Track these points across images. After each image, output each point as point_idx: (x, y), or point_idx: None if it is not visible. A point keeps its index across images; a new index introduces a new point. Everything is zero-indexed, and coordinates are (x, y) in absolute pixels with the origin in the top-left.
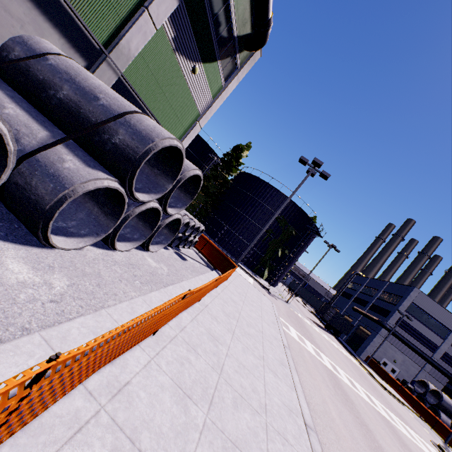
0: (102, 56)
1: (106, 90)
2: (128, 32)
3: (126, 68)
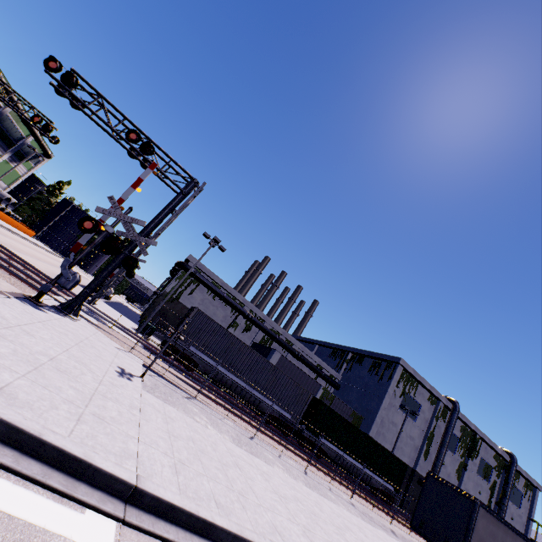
0: None
1: None
2: None
3: None
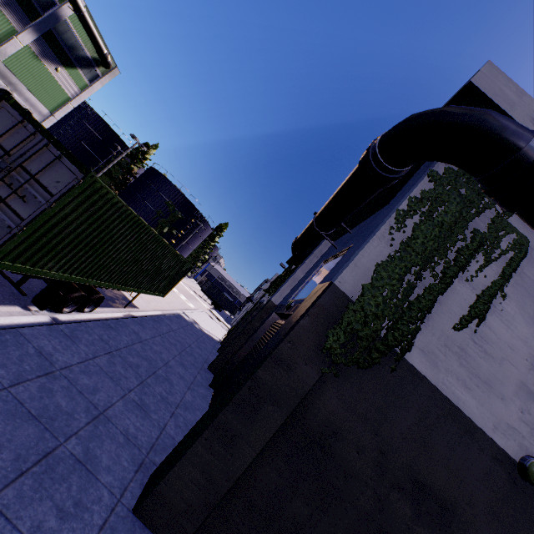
0: None
1: None
2: (5, 45)
3: (6, 60)
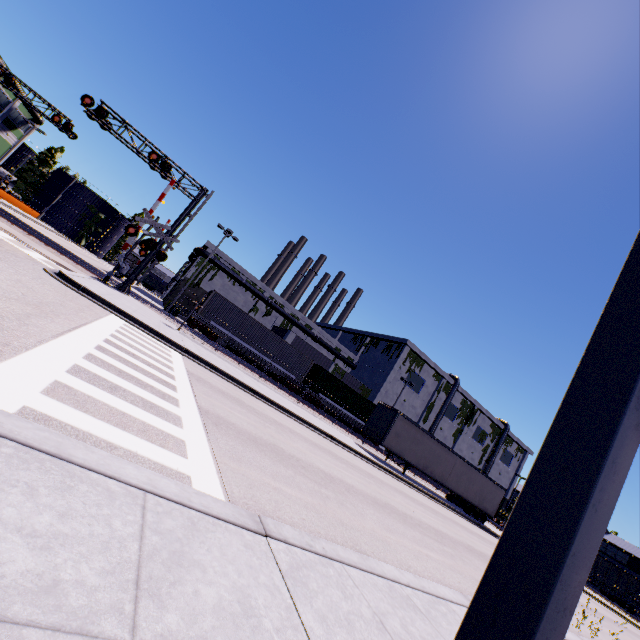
0: None
1: None
2: None
3: None
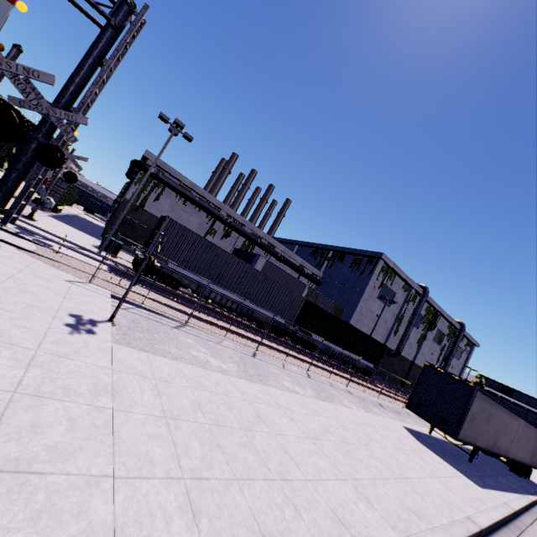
0: None
1: None
2: None
3: None
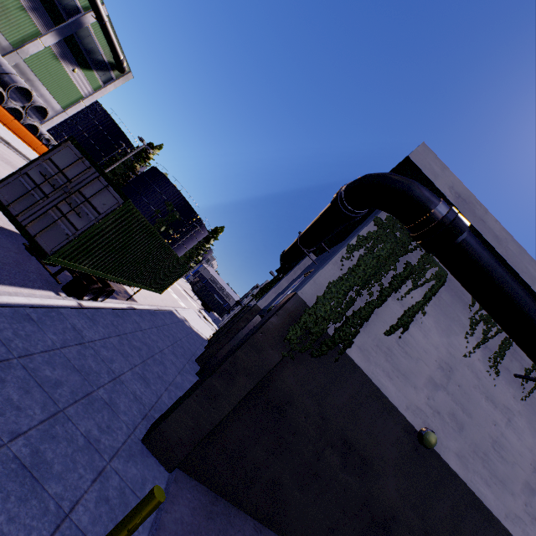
0: (13, 50)
1: (6, 65)
2: (28, 45)
3: (27, 58)
